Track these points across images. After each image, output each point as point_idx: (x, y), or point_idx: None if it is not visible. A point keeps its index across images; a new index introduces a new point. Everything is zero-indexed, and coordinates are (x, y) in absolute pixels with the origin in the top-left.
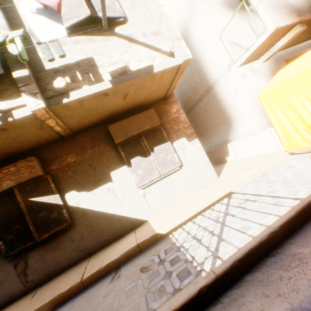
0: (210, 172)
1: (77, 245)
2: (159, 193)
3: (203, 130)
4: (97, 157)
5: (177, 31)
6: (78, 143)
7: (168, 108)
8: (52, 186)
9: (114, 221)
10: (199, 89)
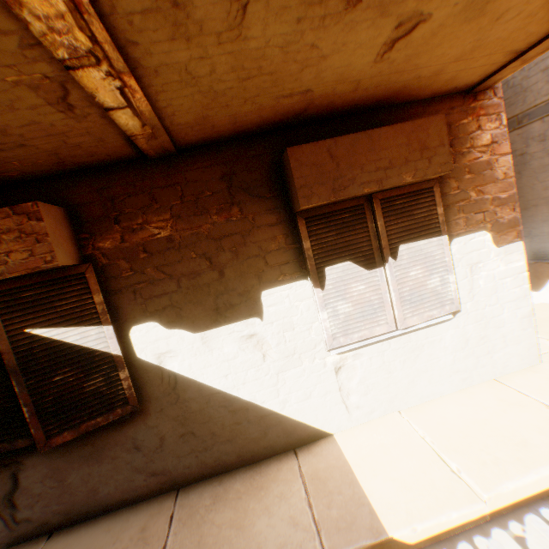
0: (524, 344)
1: (145, 460)
2: (377, 371)
3: None
4: (232, 239)
5: None
6: (186, 185)
7: (468, 126)
8: (97, 301)
9: (248, 420)
10: (534, 89)
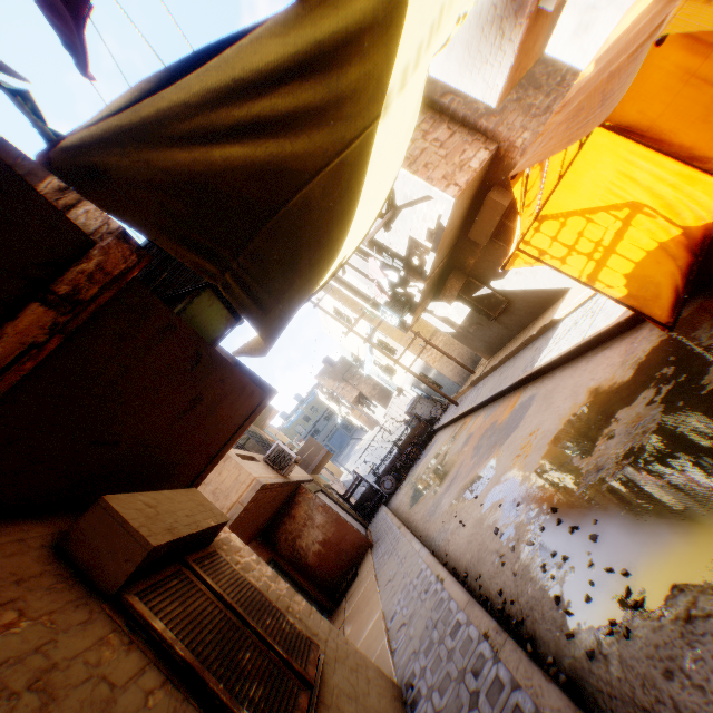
0: None
1: (524, 312)
2: None
3: None
4: (486, 253)
5: (423, 182)
6: (465, 248)
7: (508, 163)
8: (477, 284)
9: (539, 294)
10: None
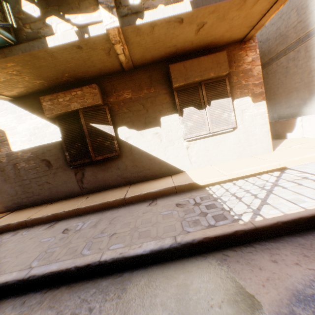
0: (265, 143)
1: (121, 173)
2: (202, 149)
3: (271, 96)
4: (151, 99)
5: None
6: (136, 80)
7: (242, 55)
8: (108, 118)
9: (155, 163)
10: (290, 36)
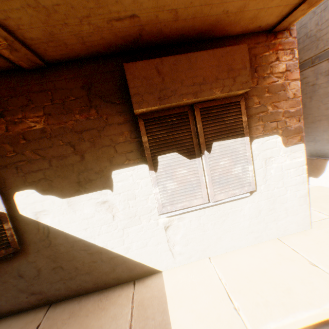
0: (300, 215)
1: (27, 284)
2: (195, 230)
3: None
4: (91, 133)
5: None
6: (56, 91)
7: (270, 58)
8: None
9: (101, 259)
10: (324, 38)
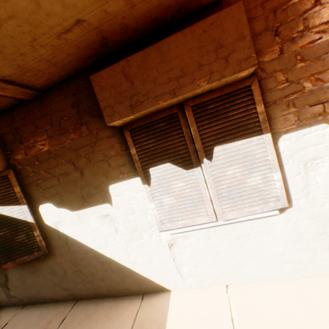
0: None
1: (59, 280)
2: (204, 250)
3: None
4: (85, 149)
5: None
6: (52, 114)
7: (301, 5)
8: (17, 191)
9: (111, 269)
10: None
